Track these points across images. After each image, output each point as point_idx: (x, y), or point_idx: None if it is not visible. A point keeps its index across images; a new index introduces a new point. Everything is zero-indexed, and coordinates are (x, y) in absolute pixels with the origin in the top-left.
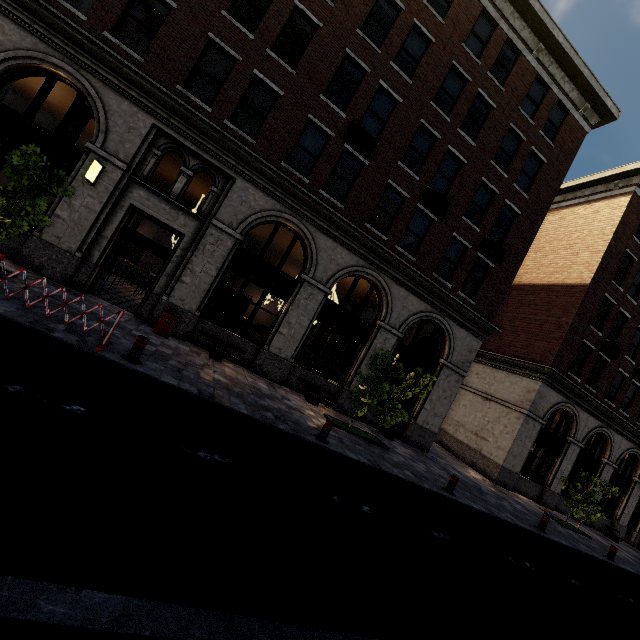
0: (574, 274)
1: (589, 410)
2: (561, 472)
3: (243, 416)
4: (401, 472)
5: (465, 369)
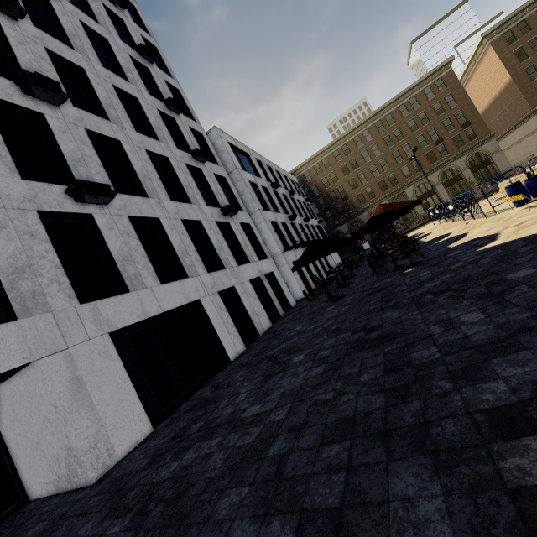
0: (506, 79)
1: None
2: None
3: None
4: None
5: (498, 149)
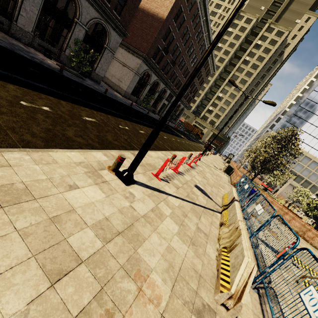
0: (162, 12)
1: (155, 73)
2: (143, 94)
3: (30, 60)
4: (90, 86)
5: (115, 51)
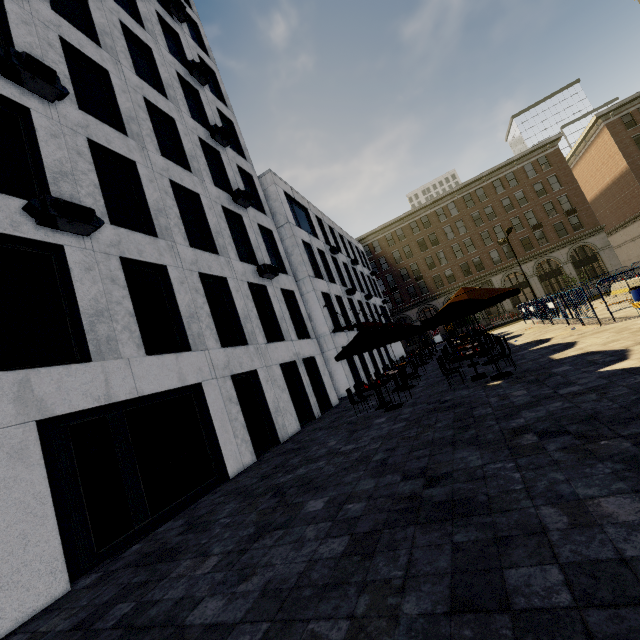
0: (621, 166)
1: None
2: None
3: None
4: None
5: (608, 245)
